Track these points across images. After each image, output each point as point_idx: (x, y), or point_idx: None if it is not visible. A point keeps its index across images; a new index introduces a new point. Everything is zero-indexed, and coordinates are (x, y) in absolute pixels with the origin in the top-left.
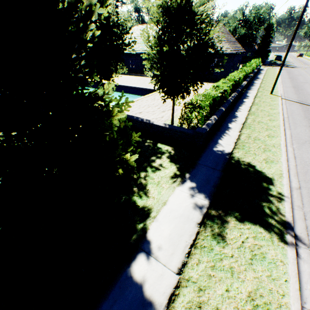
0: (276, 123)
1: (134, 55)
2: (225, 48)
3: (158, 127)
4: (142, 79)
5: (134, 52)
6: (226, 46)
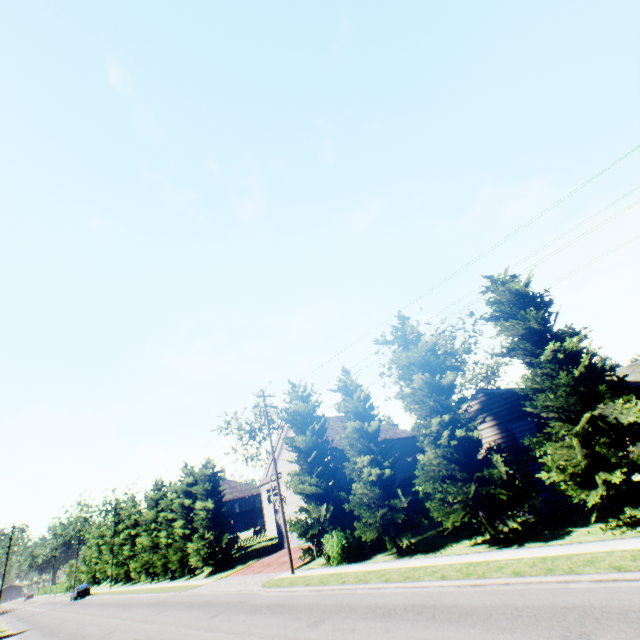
0: (3, 626)
1: None
2: None
3: None
4: None
5: None
6: None
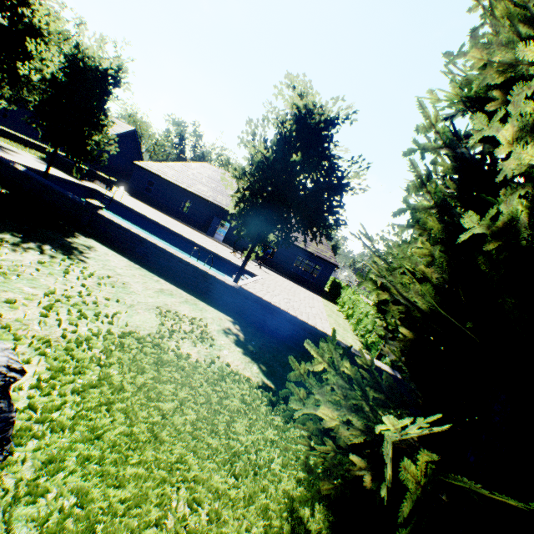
0: None
1: (197, 198)
2: (329, 255)
3: (377, 371)
4: (207, 239)
5: (199, 194)
6: (330, 254)
